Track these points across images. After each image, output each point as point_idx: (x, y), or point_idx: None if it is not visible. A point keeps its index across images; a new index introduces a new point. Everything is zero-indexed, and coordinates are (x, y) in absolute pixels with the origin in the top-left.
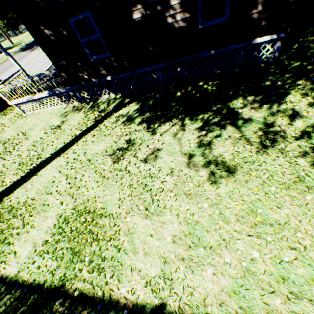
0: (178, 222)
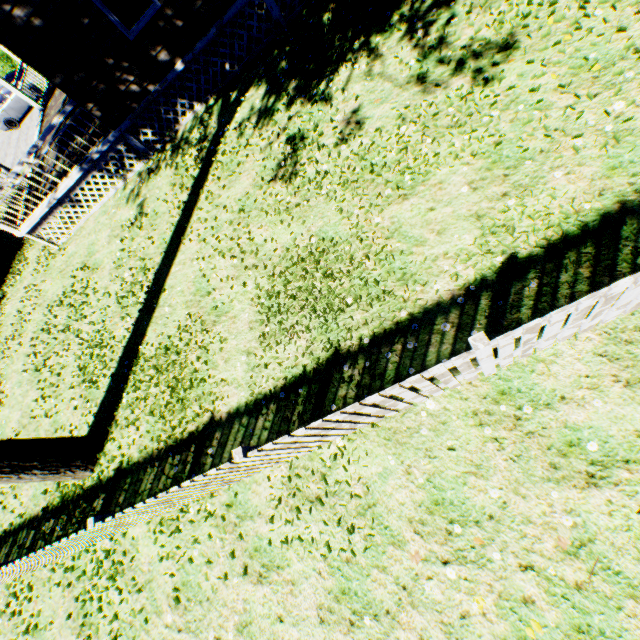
0: (464, 163)
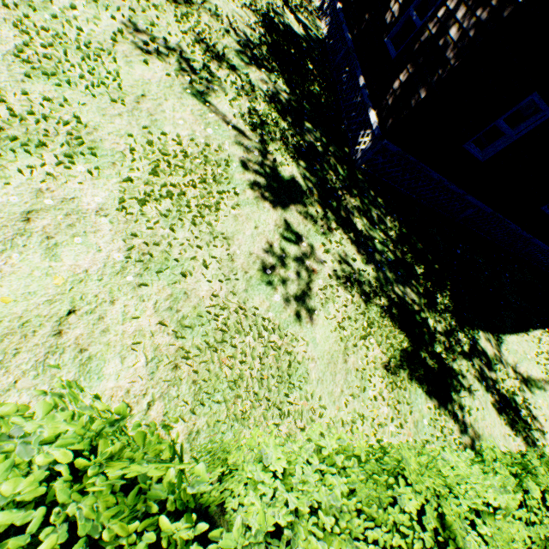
0: None
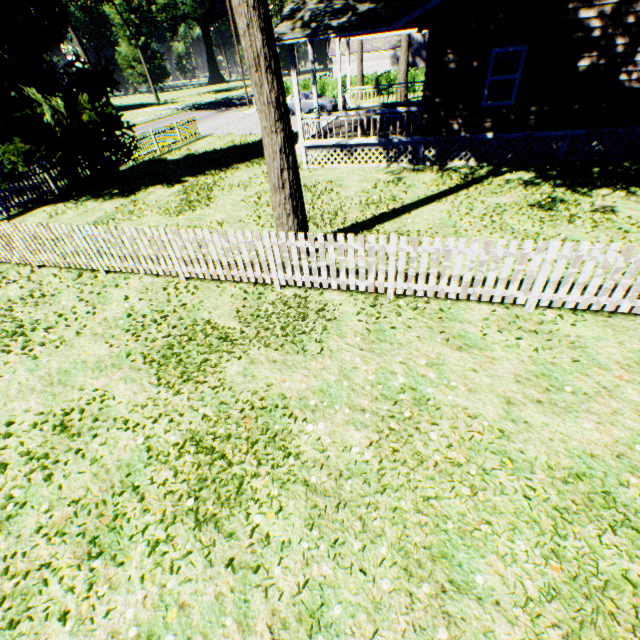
0: None
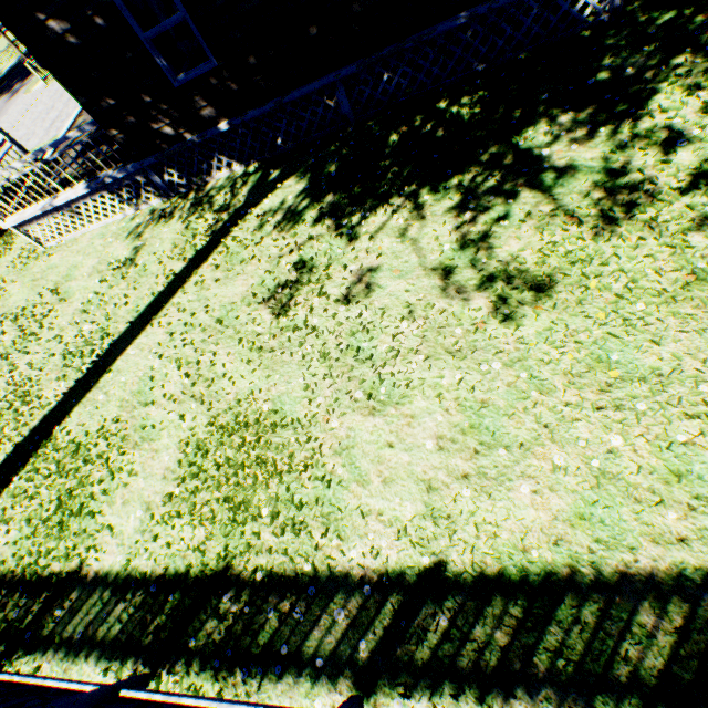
0: (443, 409)
